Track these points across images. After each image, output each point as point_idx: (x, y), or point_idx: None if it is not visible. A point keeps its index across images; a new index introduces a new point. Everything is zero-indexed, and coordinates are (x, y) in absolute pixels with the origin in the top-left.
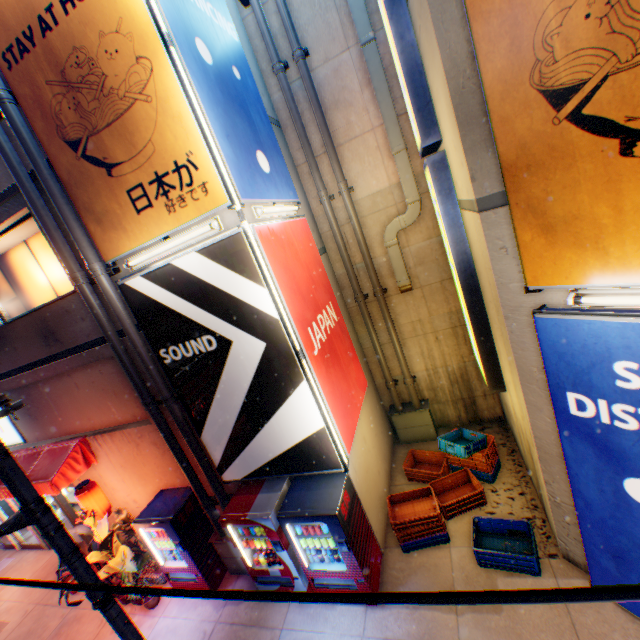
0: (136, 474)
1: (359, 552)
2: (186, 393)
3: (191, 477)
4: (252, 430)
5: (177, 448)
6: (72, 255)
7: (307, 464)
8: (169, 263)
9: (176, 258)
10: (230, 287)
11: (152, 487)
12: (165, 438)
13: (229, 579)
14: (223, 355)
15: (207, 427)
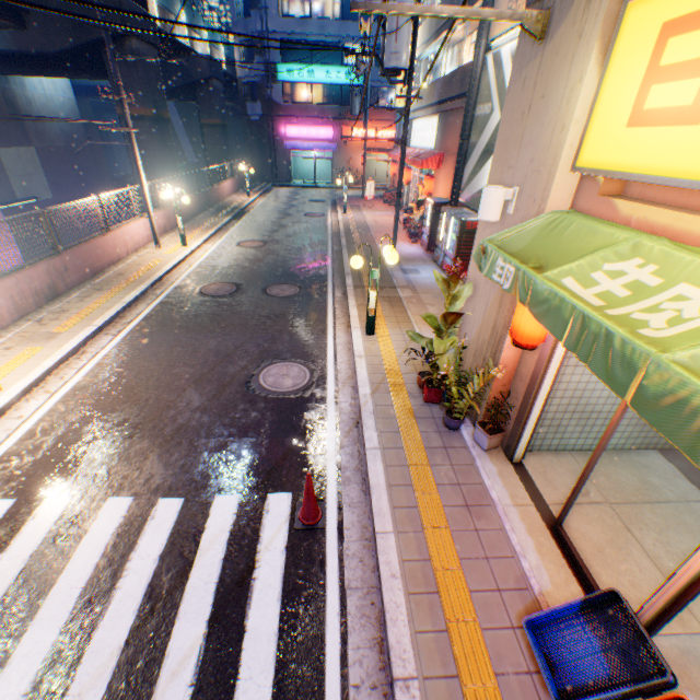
0: (445, 186)
1: (460, 251)
2: (472, 139)
3: (451, 190)
4: (476, 173)
5: (456, 170)
6: (482, 32)
7: (478, 204)
8: (500, 50)
9: (502, 48)
10: (506, 75)
11: (445, 197)
12: (455, 161)
13: (434, 254)
14: (488, 120)
15: (468, 164)
